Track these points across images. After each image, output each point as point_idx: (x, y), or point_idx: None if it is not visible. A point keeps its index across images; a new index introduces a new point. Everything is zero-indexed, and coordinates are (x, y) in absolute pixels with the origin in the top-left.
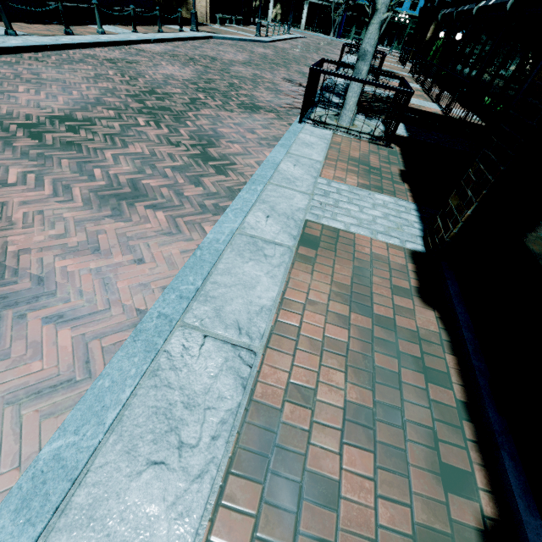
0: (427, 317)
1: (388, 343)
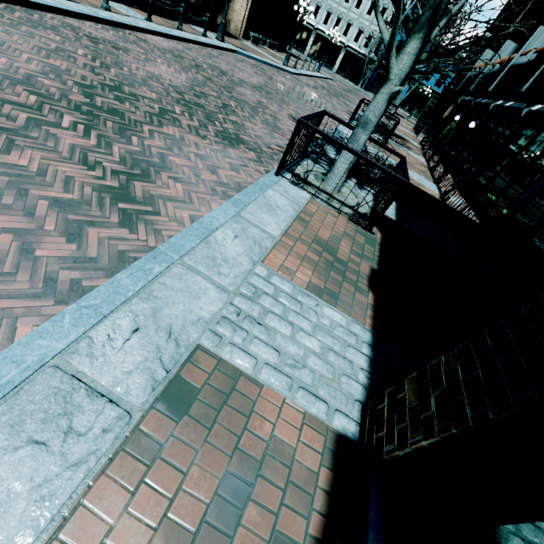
0: None
1: None
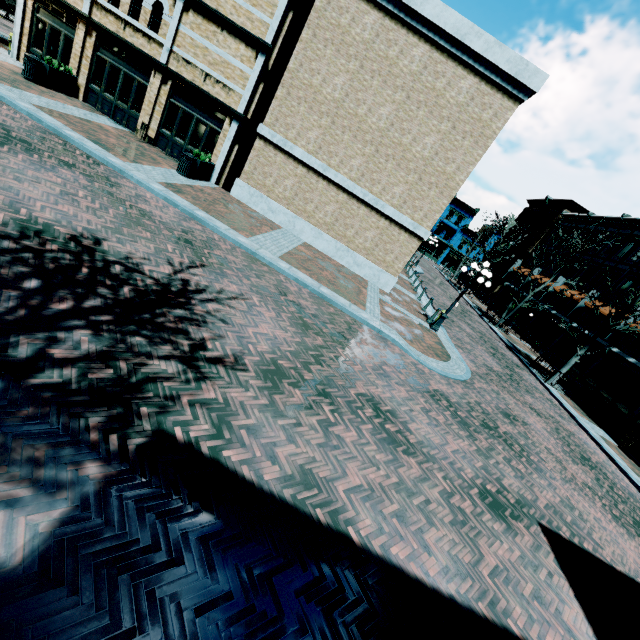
0: (633, 462)
1: (633, 465)
